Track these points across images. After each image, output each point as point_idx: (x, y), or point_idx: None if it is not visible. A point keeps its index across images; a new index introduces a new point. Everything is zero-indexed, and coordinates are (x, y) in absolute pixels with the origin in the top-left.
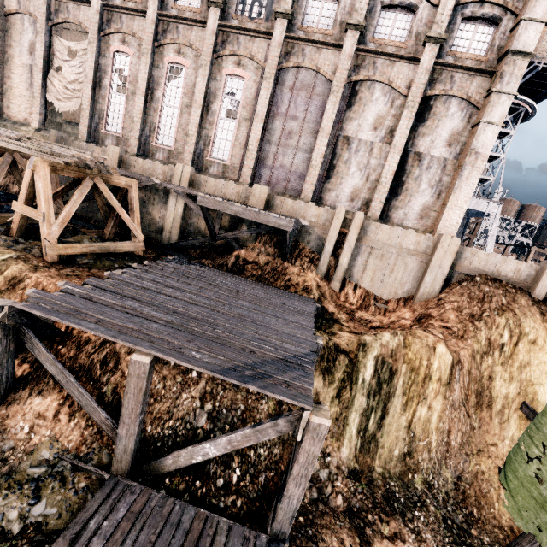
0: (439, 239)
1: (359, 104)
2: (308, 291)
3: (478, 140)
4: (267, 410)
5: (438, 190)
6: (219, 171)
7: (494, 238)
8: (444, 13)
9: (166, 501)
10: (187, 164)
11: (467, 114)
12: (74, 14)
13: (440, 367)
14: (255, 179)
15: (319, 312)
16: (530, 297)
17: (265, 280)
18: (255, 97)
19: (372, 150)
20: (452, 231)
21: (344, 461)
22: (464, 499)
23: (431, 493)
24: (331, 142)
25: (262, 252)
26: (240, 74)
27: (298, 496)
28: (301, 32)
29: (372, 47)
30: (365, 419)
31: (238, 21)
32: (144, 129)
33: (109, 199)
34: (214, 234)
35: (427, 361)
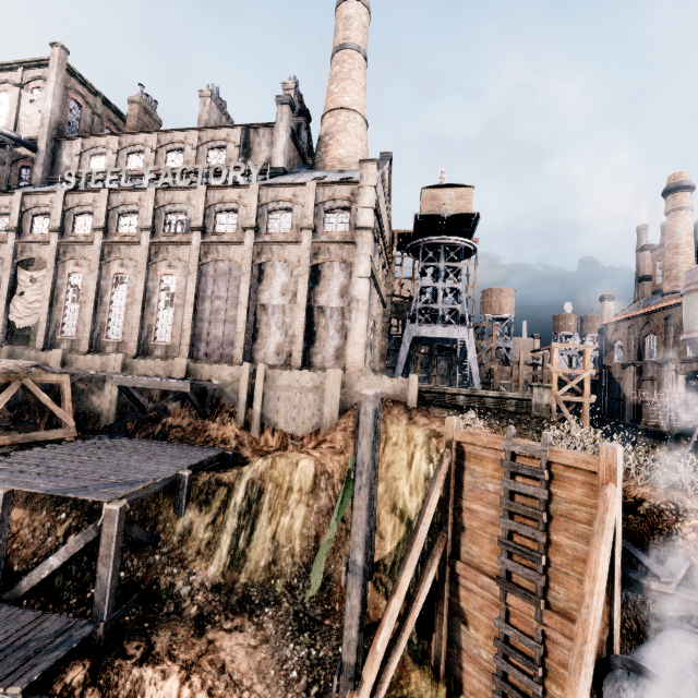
0: (326, 374)
1: (267, 279)
2: (225, 443)
3: (355, 290)
4: (133, 539)
5: (343, 332)
6: (163, 352)
7: (476, 361)
8: (309, 211)
9: (12, 609)
10: (133, 351)
11: (347, 272)
12: (37, 251)
13: (301, 478)
14: (194, 352)
15: (231, 459)
16: (404, 407)
17: (186, 440)
18: (186, 288)
19: (285, 311)
20: (358, 364)
21: (209, 578)
22: (329, 597)
23: (291, 594)
24: (251, 311)
25: (187, 416)
26: (172, 273)
27: (107, 575)
28: (214, 237)
29: (267, 239)
30: (236, 538)
31: (166, 237)
32: (95, 329)
33: (38, 395)
34: (143, 408)
35: (290, 476)
